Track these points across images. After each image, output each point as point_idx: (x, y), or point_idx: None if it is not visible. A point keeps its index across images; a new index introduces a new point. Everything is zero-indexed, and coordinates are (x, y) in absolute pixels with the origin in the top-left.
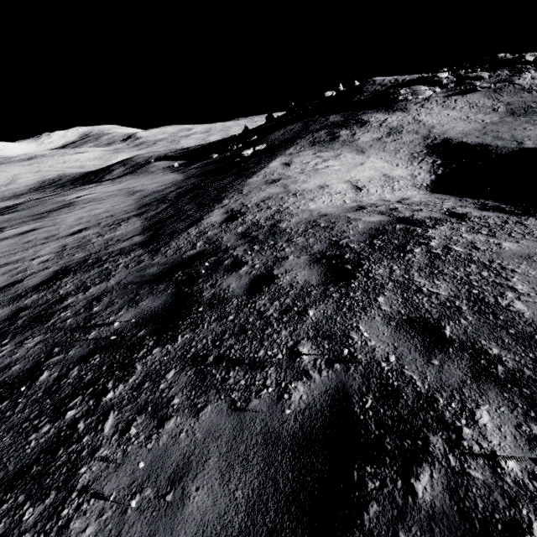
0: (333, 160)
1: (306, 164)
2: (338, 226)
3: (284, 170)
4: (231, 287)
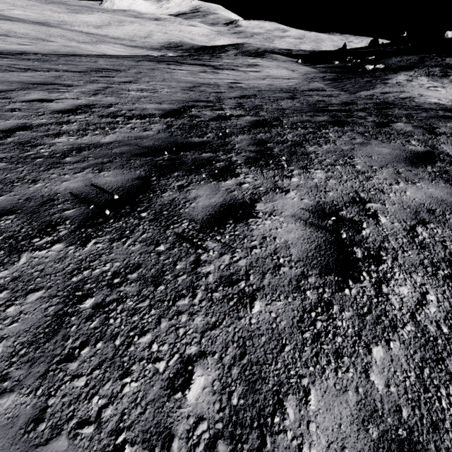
0: (441, 88)
1: (422, 85)
2: (446, 105)
3: (408, 83)
4: (406, 105)
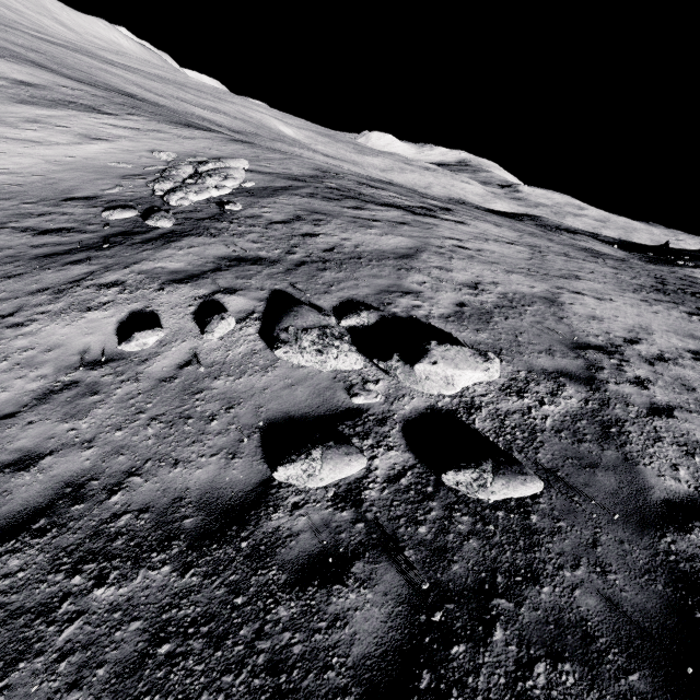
0: None
1: None
2: None
3: (699, 274)
4: None
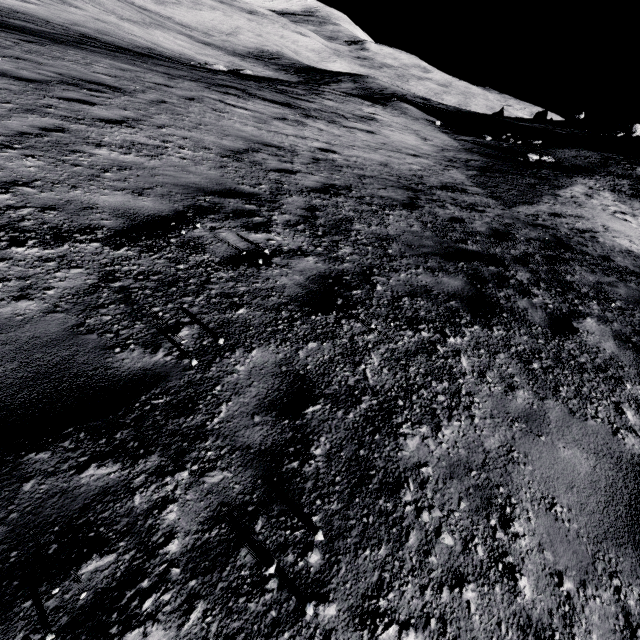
0: (631, 217)
1: (606, 207)
2: None
3: (587, 200)
4: (588, 251)
